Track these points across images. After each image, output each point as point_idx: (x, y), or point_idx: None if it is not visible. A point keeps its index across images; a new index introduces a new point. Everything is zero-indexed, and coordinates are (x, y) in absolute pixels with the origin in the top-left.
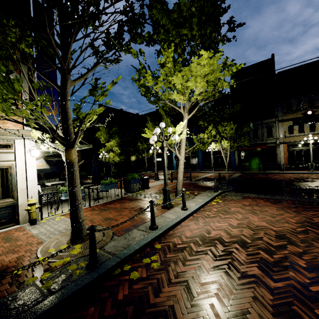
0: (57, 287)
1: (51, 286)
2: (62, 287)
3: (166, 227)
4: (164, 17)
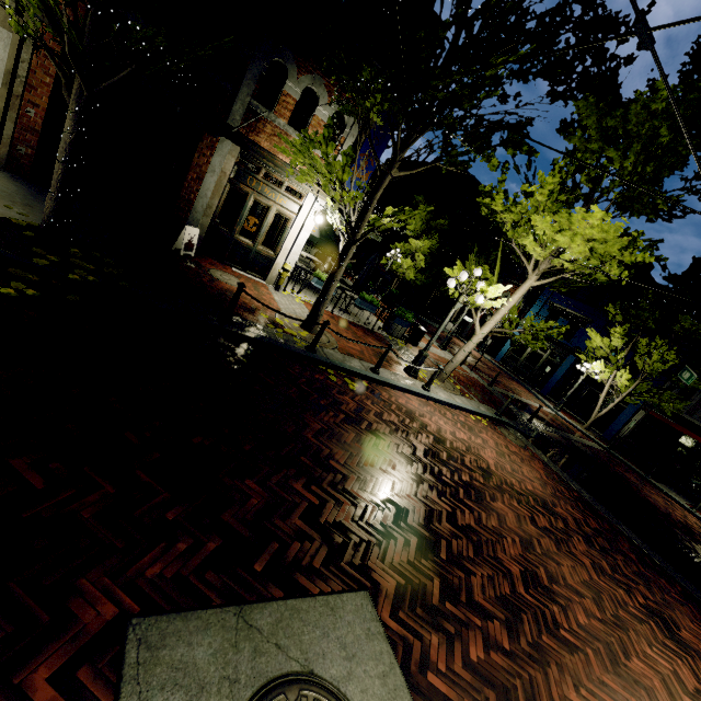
0: (284, 341)
1: (282, 338)
2: (287, 344)
3: (386, 380)
4: (593, 117)
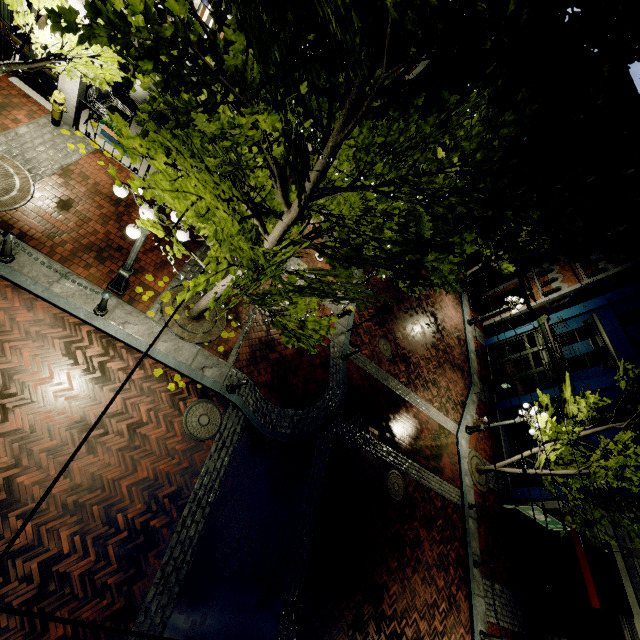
0: None
1: None
2: None
3: (6, 273)
4: None
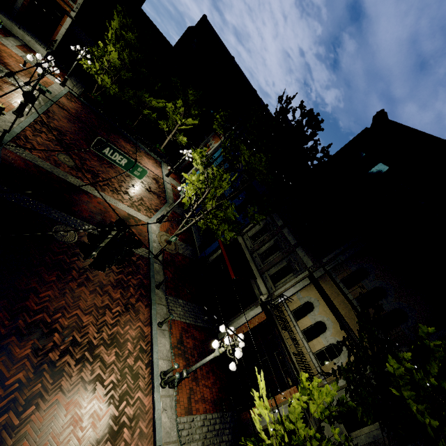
0: None
1: None
2: None
3: None
4: None
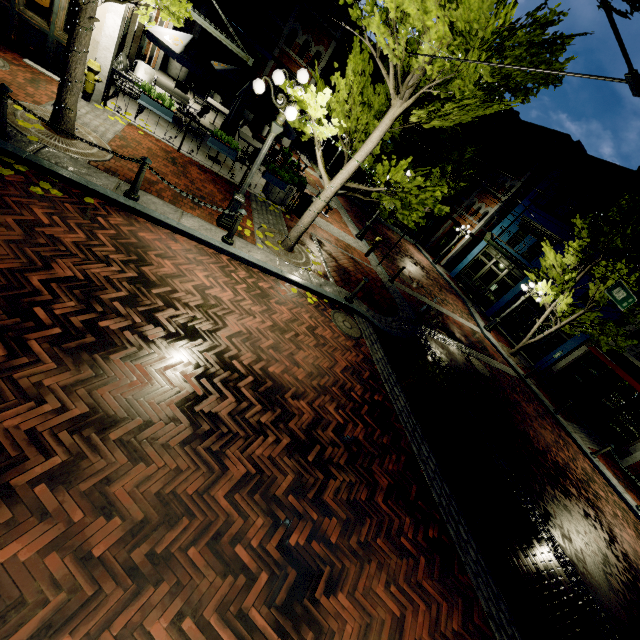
0: None
1: None
2: None
3: (141, 209)
4: None
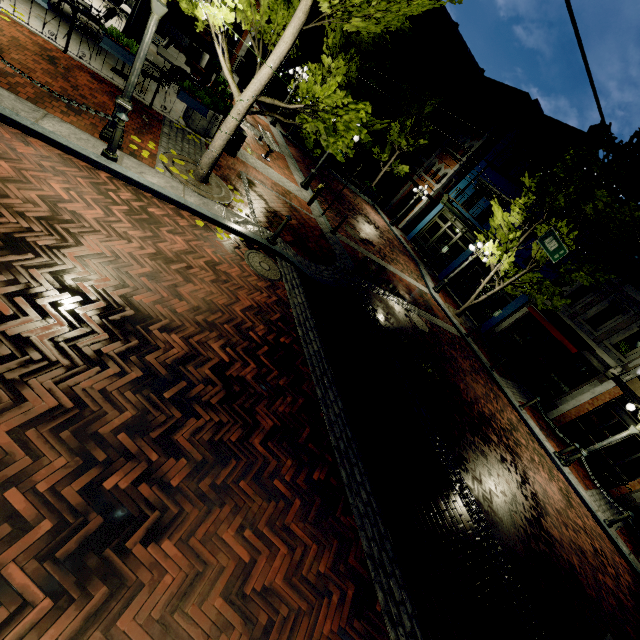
0: None
1: None
2: None
3: None
4: None
